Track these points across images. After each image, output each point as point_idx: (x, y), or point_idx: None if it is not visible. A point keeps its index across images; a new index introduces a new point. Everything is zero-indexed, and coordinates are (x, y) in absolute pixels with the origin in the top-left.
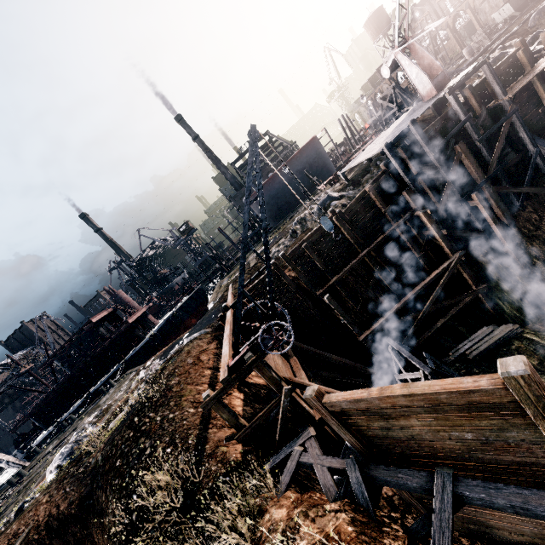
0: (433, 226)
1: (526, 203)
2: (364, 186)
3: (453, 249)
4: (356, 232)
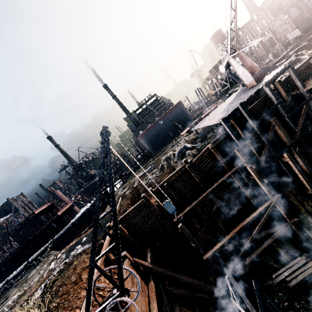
0: (257, 177)
1: None
2: (208, 140)
3: (272, 193)
4: (202, 176)
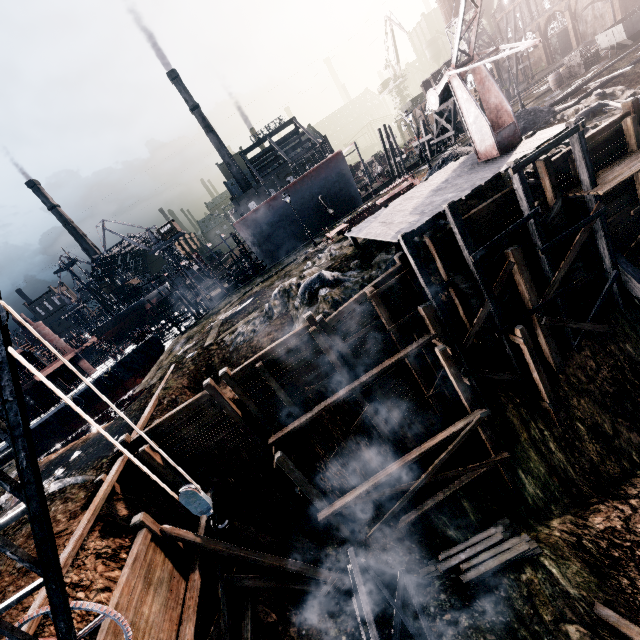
0: (452, 371)
1: (584, 343)
2: (372, 270)
3: (474, 404)
4: (343, 352)
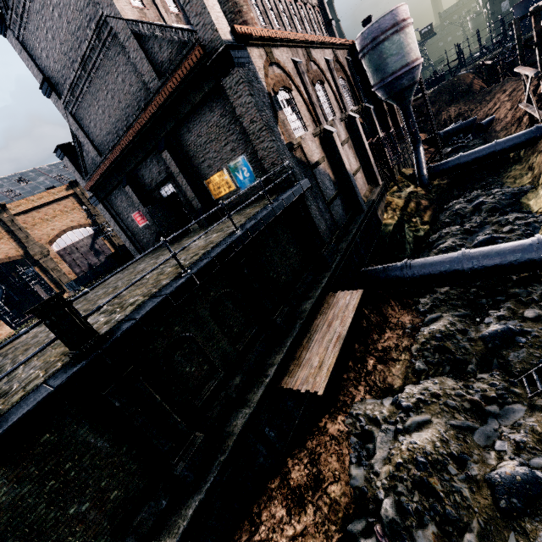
0: None
1: None
2: None
3: None
4: None
